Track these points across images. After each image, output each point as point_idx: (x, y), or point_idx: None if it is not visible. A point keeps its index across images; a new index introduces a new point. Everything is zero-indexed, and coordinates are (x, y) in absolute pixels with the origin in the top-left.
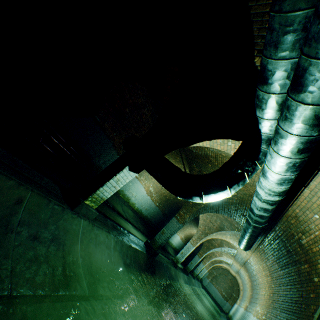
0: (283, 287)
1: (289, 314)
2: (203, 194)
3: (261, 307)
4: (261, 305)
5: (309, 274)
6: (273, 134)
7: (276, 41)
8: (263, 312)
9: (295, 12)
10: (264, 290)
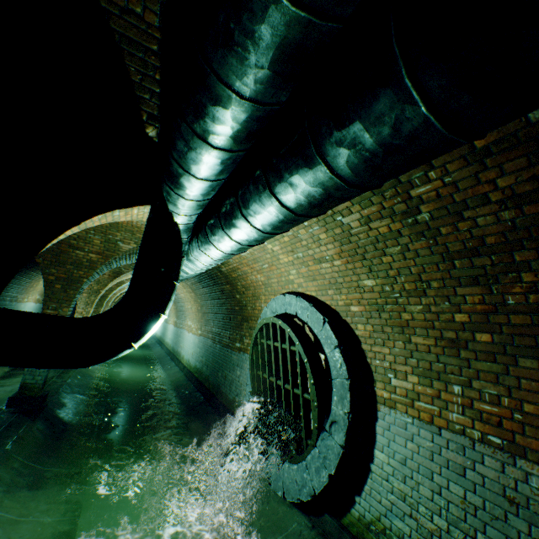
0: (210, 302)
1: (222, 325)
2: (134, 344)
3: (194, 322)
4: (193, 320)
5: (233, 293)
6: (194, 222)
7: (198, 162)
8: (198, 327)
9: (226, 152)
10: (190, 304)
